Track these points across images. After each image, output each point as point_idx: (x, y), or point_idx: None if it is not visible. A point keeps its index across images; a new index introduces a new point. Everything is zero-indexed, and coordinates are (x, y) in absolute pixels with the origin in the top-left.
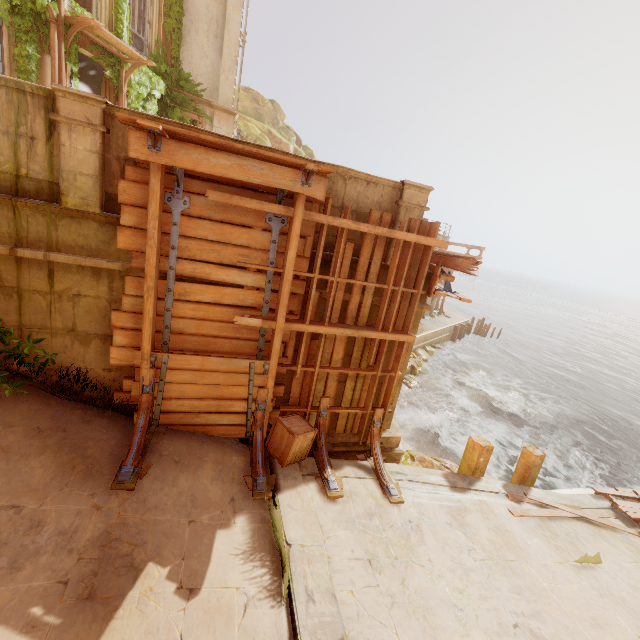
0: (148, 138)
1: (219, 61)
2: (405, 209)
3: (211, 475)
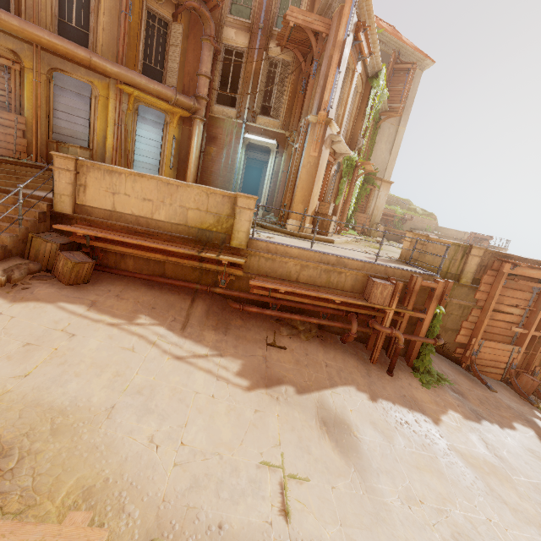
0: (511, 266)
1: (388, 155)
2: None
3: (508, 393)
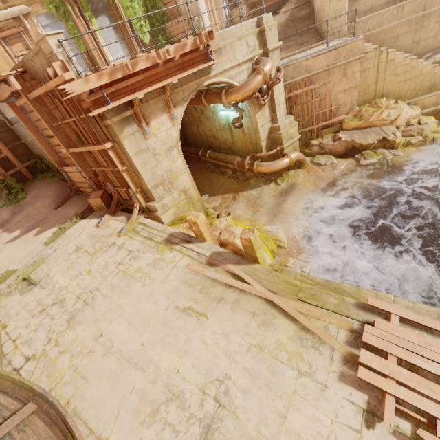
0: None
1: None
2: (51, 60)
3: (76, 210)
